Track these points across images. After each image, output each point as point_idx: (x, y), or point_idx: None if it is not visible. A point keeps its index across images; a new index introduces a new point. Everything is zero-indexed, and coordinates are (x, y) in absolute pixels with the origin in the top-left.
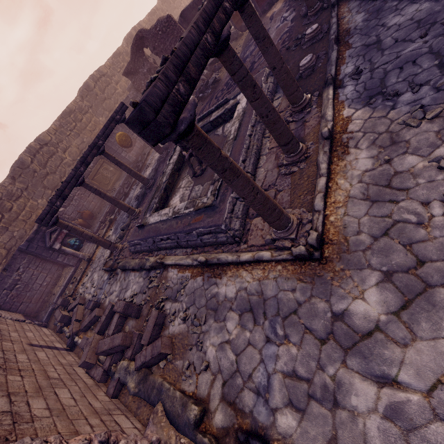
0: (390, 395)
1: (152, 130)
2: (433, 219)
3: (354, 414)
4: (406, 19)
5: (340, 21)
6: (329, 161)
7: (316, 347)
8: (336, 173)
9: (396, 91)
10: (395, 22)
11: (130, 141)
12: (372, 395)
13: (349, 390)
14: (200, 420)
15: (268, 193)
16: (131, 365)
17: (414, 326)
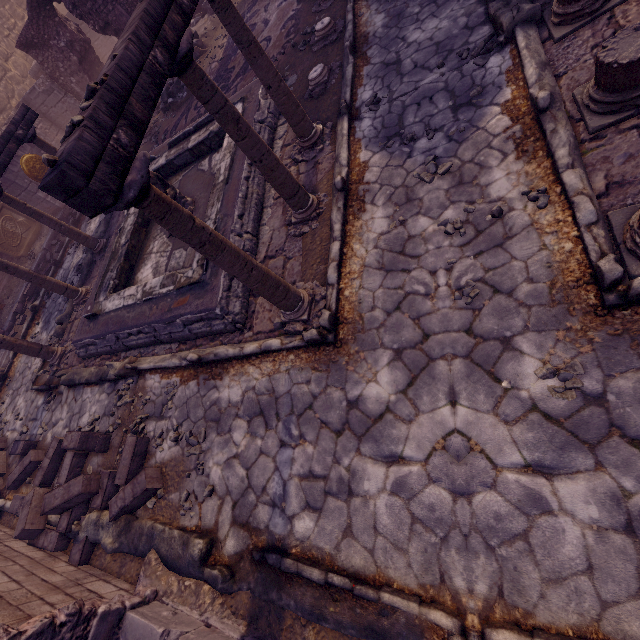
0: (396, 471)
1: (86, 199)
2: (438, 290)
3: (366, 498)
4: (426, 37)
5: (357, 19)
6: (344, 220)
7: (332, 441)
8: (351, 236)
9: (413, 135)
10: (416, 38)
11: None
12: (382, 475)
13: (362, 477)
14: (208, 553)
15: (275, 261)
16: (104, 516)
17: (418, 401)
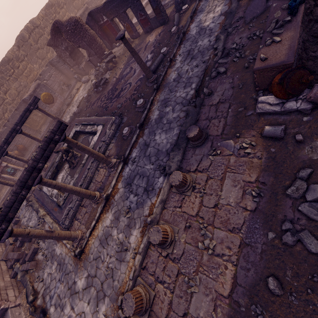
0: (71, 312)
1: None
2: (105, 262)
3: (64, 314)
4: (159, 141)
5: (152, 106)
6: (101, 212)
7: (67, 290)
8: (101, 219)
9: (132, 190)
10: (157, 139)
11: (52, 99)
12: (69, 311)
13: (66, 307)
14: (33, 300)
15: (84, 209)
16: (21, 267)
17: (84, 296)
